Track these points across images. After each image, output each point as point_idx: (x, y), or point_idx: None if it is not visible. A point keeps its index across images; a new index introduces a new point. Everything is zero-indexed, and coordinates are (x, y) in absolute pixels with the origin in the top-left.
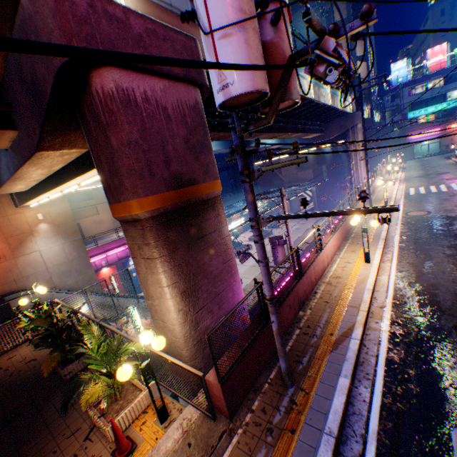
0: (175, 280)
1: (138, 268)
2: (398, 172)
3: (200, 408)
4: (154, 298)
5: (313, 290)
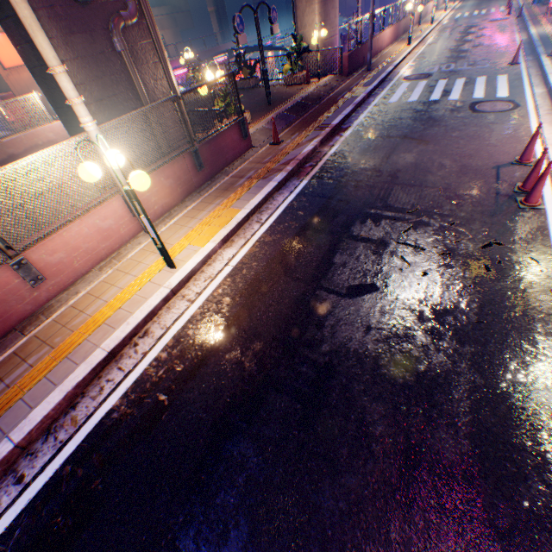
0: (321, 12)
1: (299, 6)
2: (455, 3)
3: (334, 74)
4: (306, 28)
5: (375, 57)
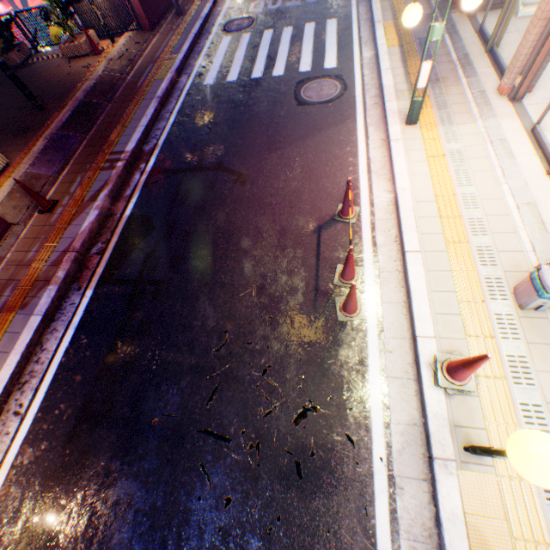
0: None
1: None
2: None
3: (133, 30)
4: None
5: None
